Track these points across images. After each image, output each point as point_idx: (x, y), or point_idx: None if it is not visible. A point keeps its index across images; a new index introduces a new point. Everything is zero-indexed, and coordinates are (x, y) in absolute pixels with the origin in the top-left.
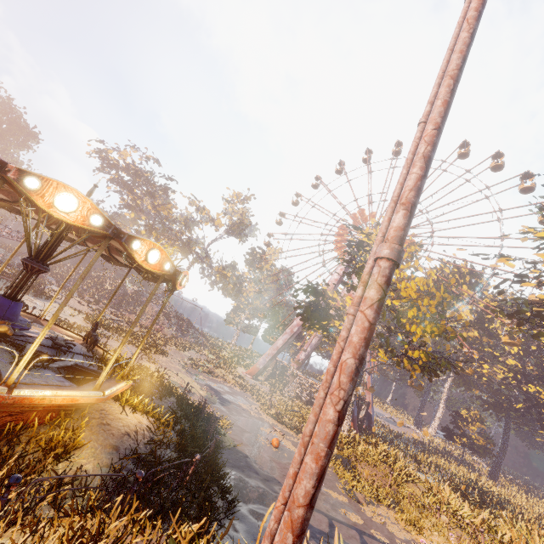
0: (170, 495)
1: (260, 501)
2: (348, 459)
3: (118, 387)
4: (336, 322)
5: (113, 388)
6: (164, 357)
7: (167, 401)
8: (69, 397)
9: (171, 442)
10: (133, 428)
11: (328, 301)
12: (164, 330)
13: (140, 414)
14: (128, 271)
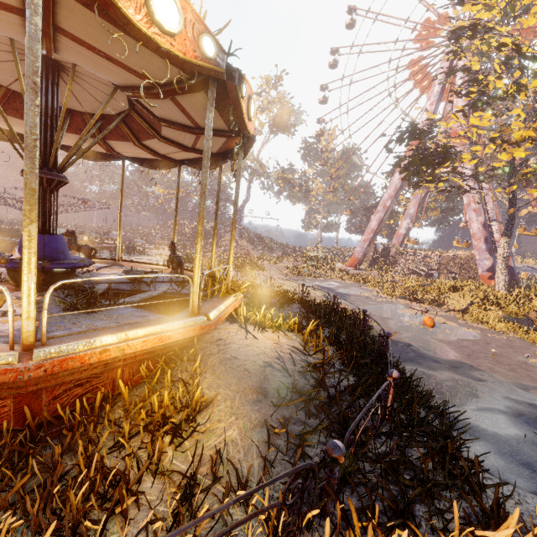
0: (381, 445)
1: (473, 399)
2: (525, 318)
3: (226, 304)
4: (464, 158)
5: (219, 306)
6: (263, 272)
7: (290, 309)
8: (151, 336)
9: (332, 358)
10: (271, 354)
11: (437, 139)
12: (251, 253)
13: (271, 331)
14: (178, 169)
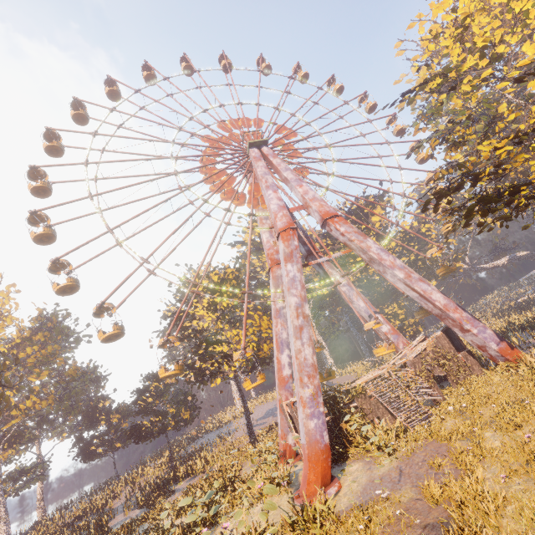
0: None
1: None
2: None
3: None
4: None
5: None
6: None
7: None
8: None
9: None
10: None
11: None
12: None
13: None
14: None
